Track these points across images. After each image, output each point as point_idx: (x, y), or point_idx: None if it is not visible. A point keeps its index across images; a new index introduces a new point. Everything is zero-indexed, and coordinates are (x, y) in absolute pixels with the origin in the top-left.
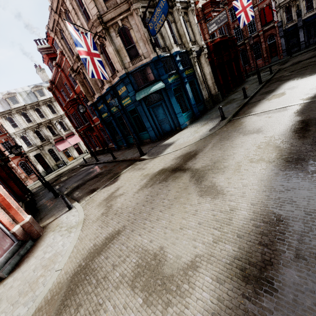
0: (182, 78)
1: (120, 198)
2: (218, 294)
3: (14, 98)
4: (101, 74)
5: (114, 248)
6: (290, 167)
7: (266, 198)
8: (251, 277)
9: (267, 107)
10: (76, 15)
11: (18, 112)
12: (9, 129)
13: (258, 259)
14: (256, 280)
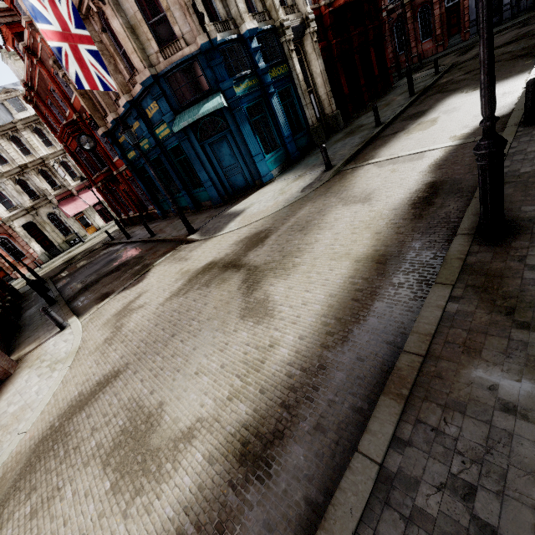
0: (265, 86)
1: (137, 314)
2: (202, 479)
3: None
4: (98, 80)
5: (103, 401)
6: (376, 273)
7: (322, 328)
8: (250, 455)
9: (400, 149)
10: None
11: None
12: None
13: (270, 429)
14: (254, 461)
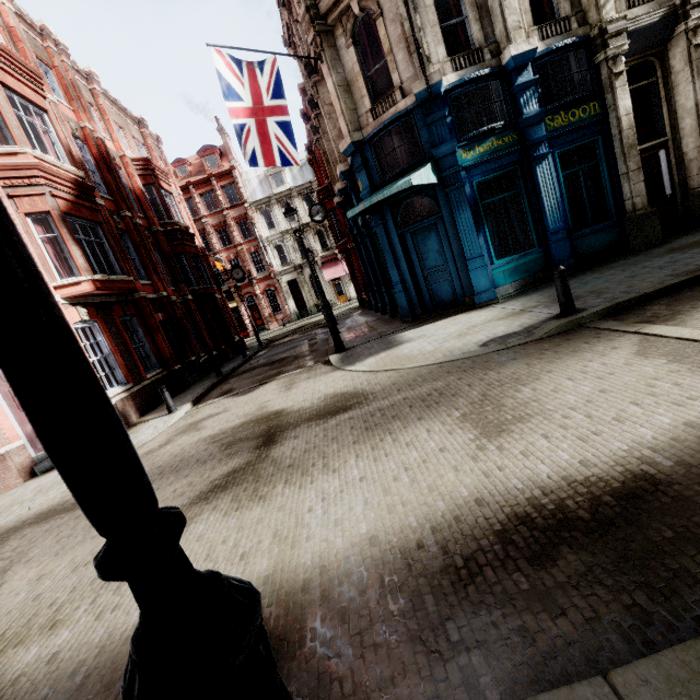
0: (529, 145)
1: (186, 437)
2: None
3: (279, 175)
4: (279, 155)
5: (42, 529)
6: None
7: (64, 674)
8: None
9: None
10: (298, 5)
11: (279, 201)
12: (262, 230)
13: None
14: None
